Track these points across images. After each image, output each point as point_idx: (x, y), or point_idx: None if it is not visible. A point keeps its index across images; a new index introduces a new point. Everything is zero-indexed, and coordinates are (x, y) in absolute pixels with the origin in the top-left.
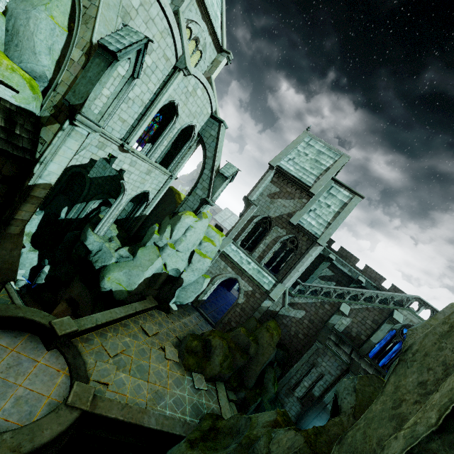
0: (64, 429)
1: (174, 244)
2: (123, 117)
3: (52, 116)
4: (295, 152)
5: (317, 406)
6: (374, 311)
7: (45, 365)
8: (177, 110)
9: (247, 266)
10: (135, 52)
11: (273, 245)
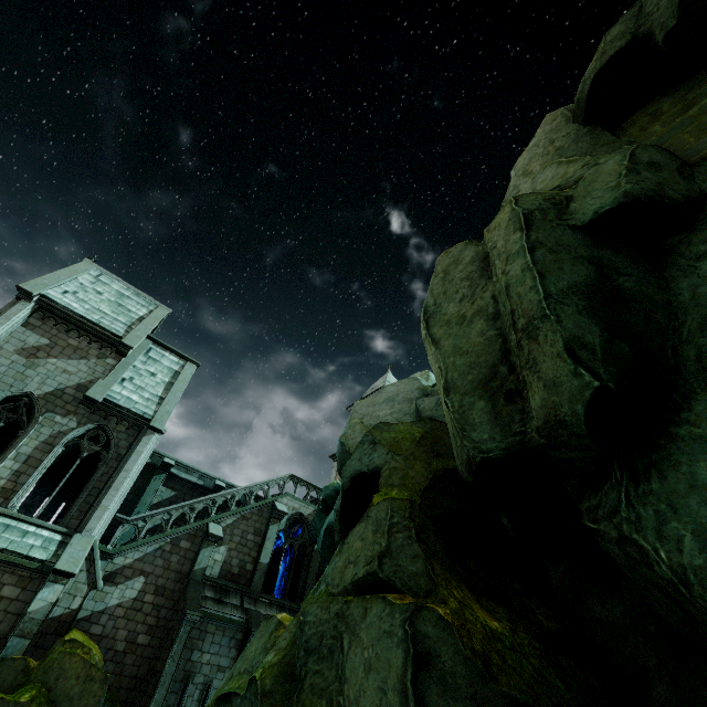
0: None
1: None
2: None
3: None
4: (76, 284)
5: None
6: (253, 516)
7: None
8: None
9: None
10: None
11: (45, 455)
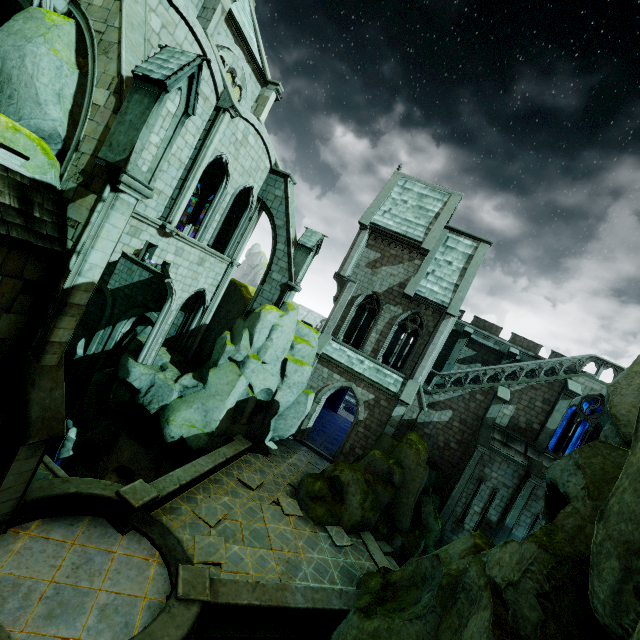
0: (187, 632)
1: (258, 354)
2: (157, 187)
3: (82, 186)
4: (389, 201)
5: (499, 534)
6: (541, 387)
7: (126, 555)
8: (227, 168)
9: (360, 366)
10: (186, 78)
11: (389, 331)
